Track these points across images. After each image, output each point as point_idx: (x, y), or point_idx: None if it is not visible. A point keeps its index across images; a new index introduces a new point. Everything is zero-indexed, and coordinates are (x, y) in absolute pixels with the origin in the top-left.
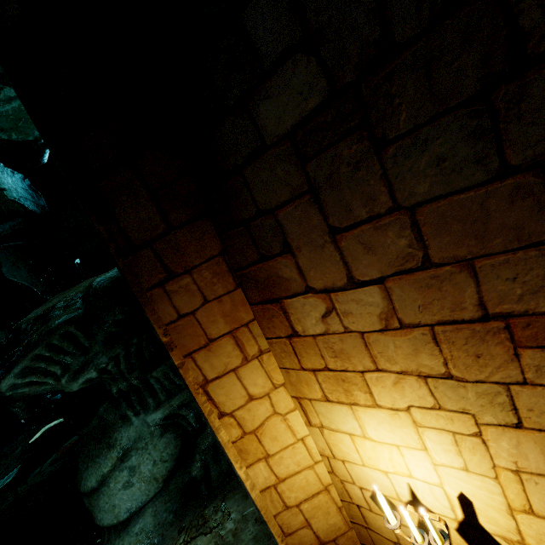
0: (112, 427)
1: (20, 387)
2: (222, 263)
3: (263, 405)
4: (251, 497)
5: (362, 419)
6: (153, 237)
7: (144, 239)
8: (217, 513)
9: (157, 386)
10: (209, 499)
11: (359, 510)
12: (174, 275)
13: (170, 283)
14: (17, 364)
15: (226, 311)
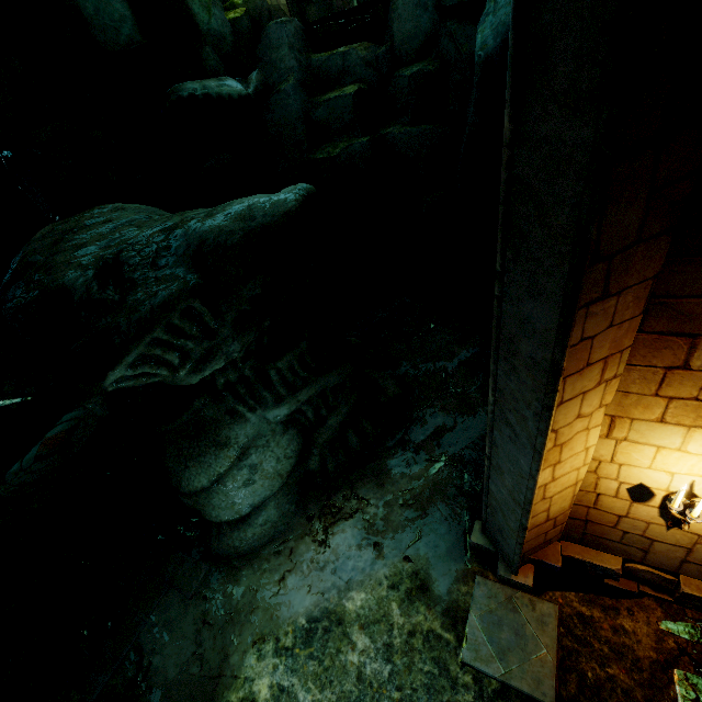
0: (216, 424)
1: (123, 379)
2: (648, 287)
3: (582, 422)
4: (533, 495)
5: (693, 438)
6: (619, 249)
7: (610, 251)
8: (351, 501)
9: (276, 378)
10: (330, 489)
11: (597, 497)
12: (607, 296)
13: (597, 304)
14: (130, 351)
15: (617, 337)
